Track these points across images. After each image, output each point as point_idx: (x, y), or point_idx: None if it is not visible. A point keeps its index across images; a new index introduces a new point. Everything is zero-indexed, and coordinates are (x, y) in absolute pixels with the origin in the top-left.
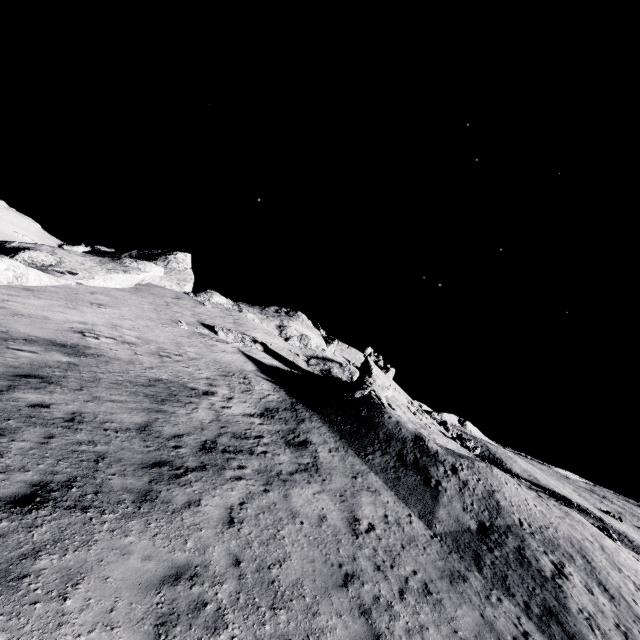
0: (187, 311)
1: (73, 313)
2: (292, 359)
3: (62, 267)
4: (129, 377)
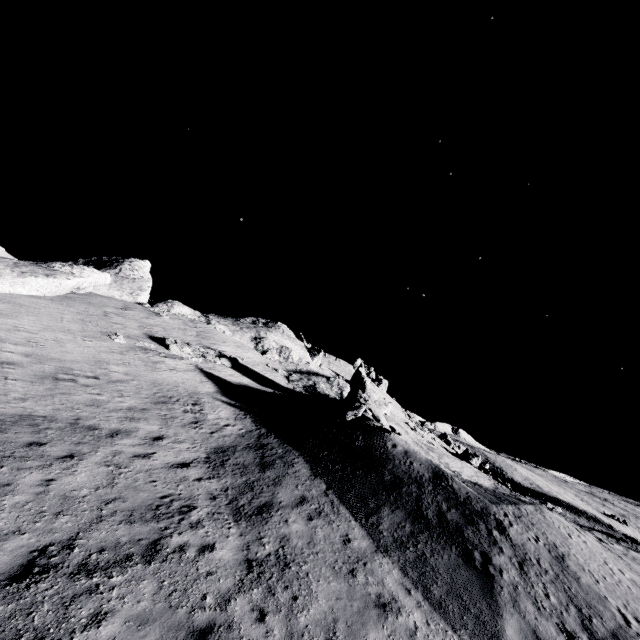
0: (133, 322)
1: None
2: (269, 375)
3: None
4: None
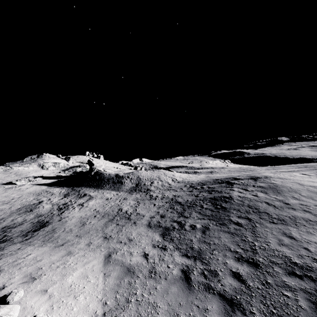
0: None
1: None
2: (57, 175)
3: None
4: (9, 213)
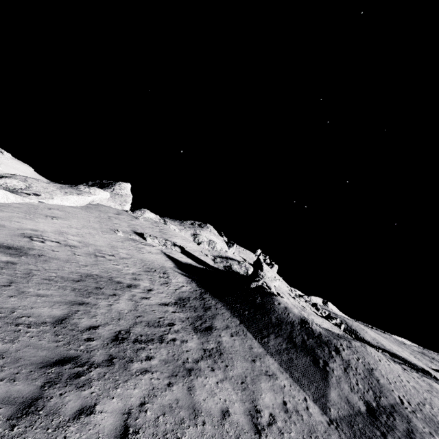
0: (124, 223)
1: (28, 222)
2: (202, 258)
3: (29, 190)
4: (62, 273)
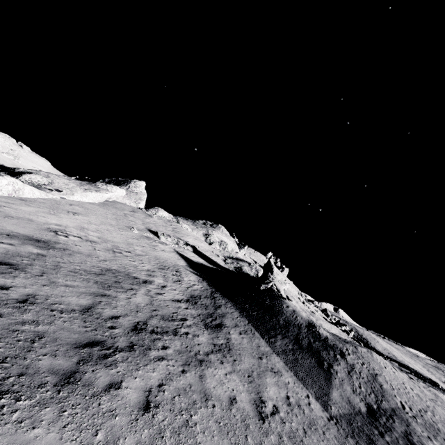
0: (139, 220)
1: (52, 218)
2: (213, 258)
3: (52, 186)
4: (85, 267)
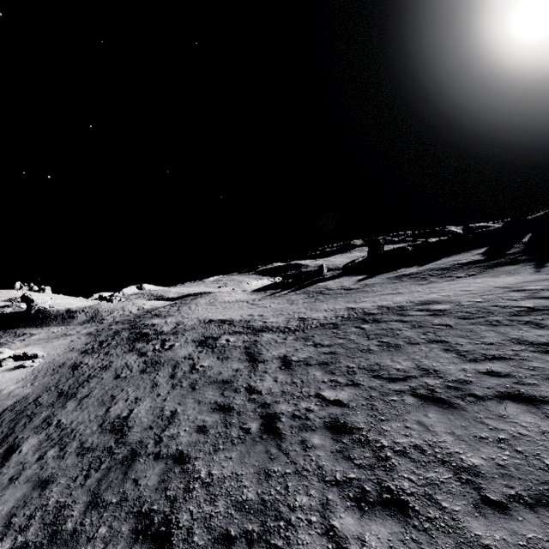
0: None
1: None
2: None
3: None
4: None
